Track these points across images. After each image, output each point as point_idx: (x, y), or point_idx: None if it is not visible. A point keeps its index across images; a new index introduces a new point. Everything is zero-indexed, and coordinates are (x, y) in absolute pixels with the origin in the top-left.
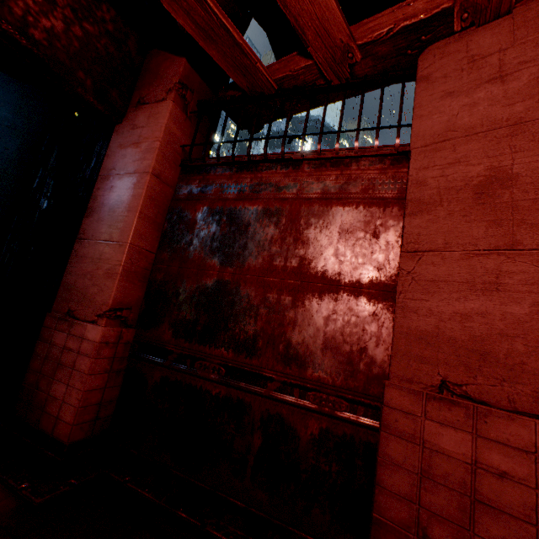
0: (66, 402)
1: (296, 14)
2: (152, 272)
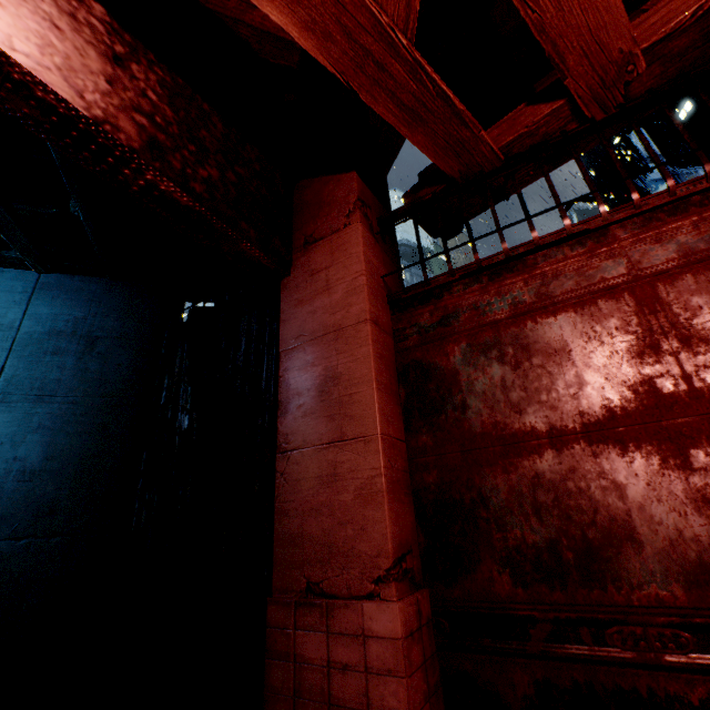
0: None
1: (556, 37)
2: (410, 474)
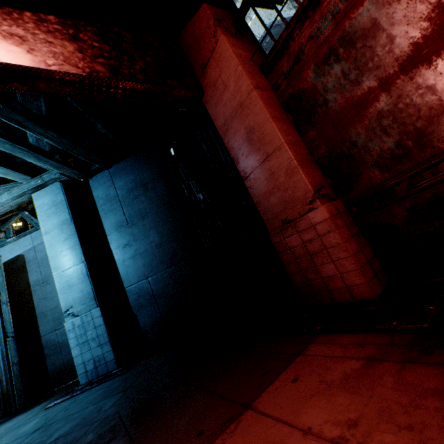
0: (344, 273)
1: None
2: (311, 155)
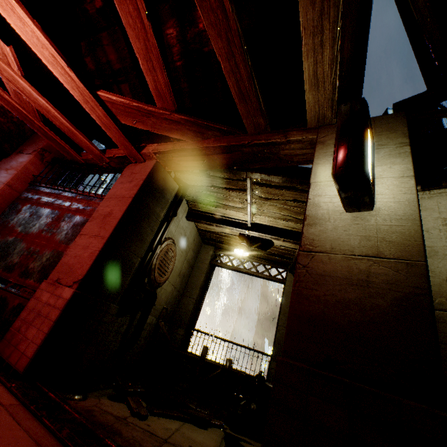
0: None
1: (78, 142)
2: None
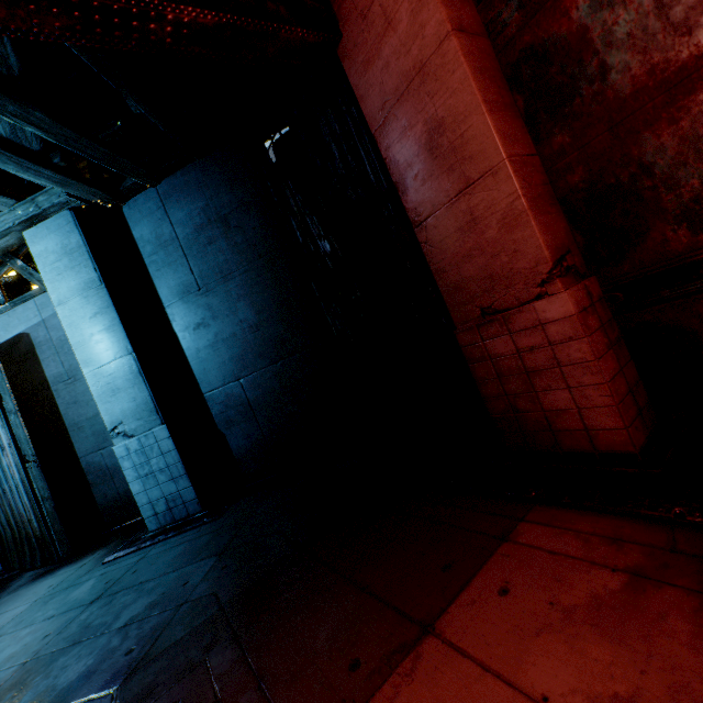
0: (586, 408)
1: None
2: (551, 185)
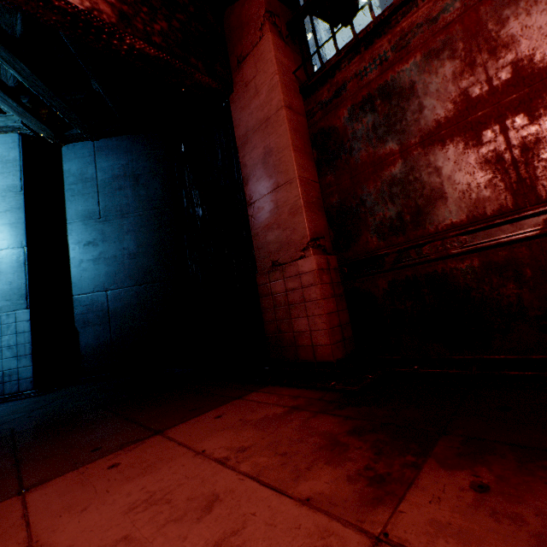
0: (314, 330)
1: None
2: (323, 201)
